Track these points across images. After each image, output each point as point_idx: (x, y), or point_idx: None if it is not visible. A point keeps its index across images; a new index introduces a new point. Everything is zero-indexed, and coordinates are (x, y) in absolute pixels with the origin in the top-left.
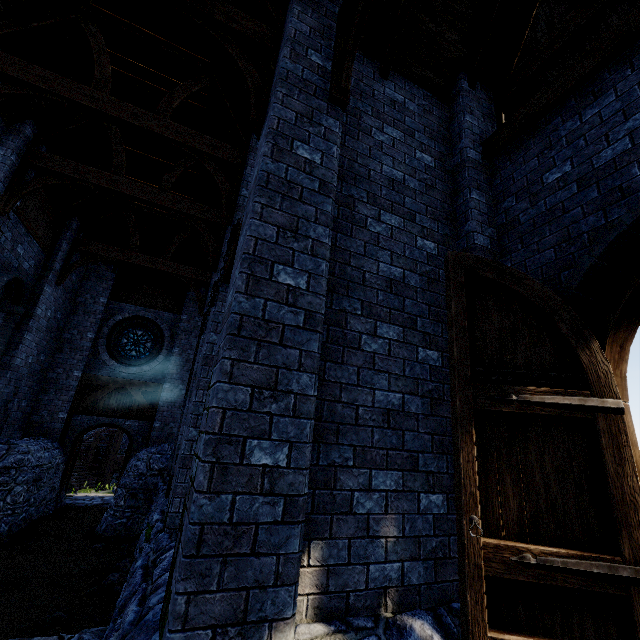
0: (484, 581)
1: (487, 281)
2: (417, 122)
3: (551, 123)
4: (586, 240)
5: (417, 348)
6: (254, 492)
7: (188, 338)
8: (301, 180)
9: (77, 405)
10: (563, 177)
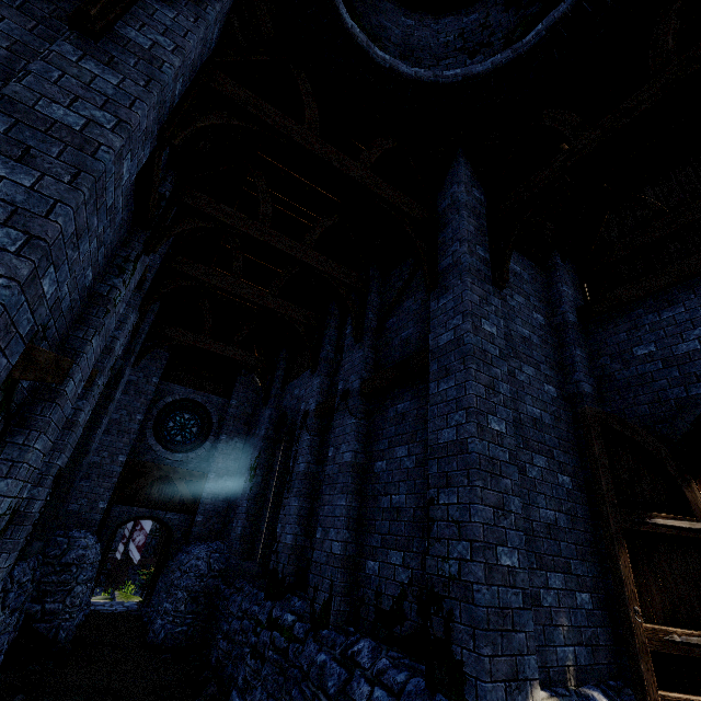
0: (650, 654)
1: (614, 431)
2: (530, 288)
3: (635, 311)
4: (673, 405)
5: (557, 474)
6: (506, 585)
7: (236, 425)
8: (489, 349)
9: (118, 494)
10: (650, 354)
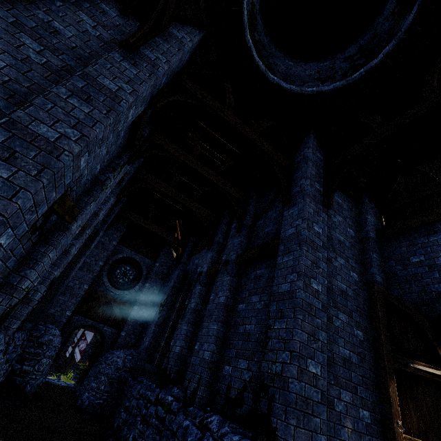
0: None
1: (393, 304)
2: (347, 213)
3: (413, 235)
4: (434, 295)
5: (353, 328)
6: (311, 384)
7: (156, 278)
8: (316, 241)
9: (79, 308)
10: (420, 262)
